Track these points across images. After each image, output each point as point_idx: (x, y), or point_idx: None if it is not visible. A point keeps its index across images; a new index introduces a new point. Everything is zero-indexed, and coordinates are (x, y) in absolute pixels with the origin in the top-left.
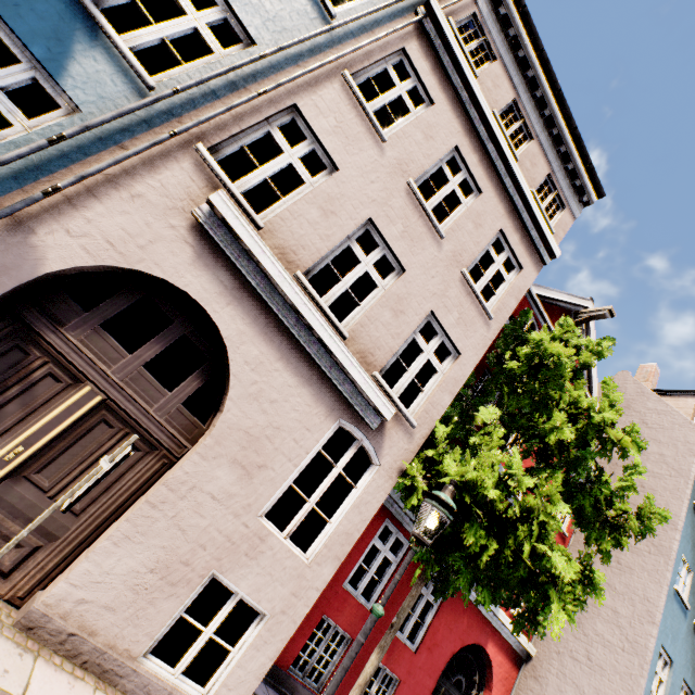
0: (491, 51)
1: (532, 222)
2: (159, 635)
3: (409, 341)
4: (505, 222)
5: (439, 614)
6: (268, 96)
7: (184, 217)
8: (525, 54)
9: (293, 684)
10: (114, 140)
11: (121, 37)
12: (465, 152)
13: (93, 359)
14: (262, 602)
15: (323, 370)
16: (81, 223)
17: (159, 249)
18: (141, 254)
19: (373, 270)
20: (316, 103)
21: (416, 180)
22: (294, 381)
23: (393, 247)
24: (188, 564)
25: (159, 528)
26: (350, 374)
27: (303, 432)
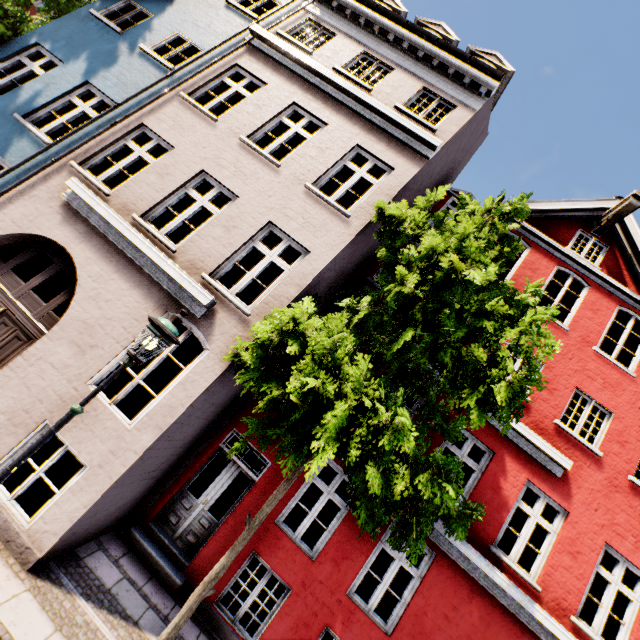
0: (331, 33)
1: (397, 128)
2: (2, 463)
3: (248, 249)
4: (362, 138)
5: (422, 589)
6: (123, 125)
7: (59, 201)
8: (365, 19)
9: (218, 622)
10: (26, 174)
11: (41, 130)
12: (304, 103)
13: (3, 288)
14: (82, 453)
15: (151, 276)
16: (2, 216)
17: (41, 220)
18: (31, 225)
19: (208, 204)
20: (158, 118)
21: (253, 137)
22: (127, 286)
23: (226, 183)
24: (29, 412)
25: (13, 384)
26: (166, 272)
27: (132, 322)
